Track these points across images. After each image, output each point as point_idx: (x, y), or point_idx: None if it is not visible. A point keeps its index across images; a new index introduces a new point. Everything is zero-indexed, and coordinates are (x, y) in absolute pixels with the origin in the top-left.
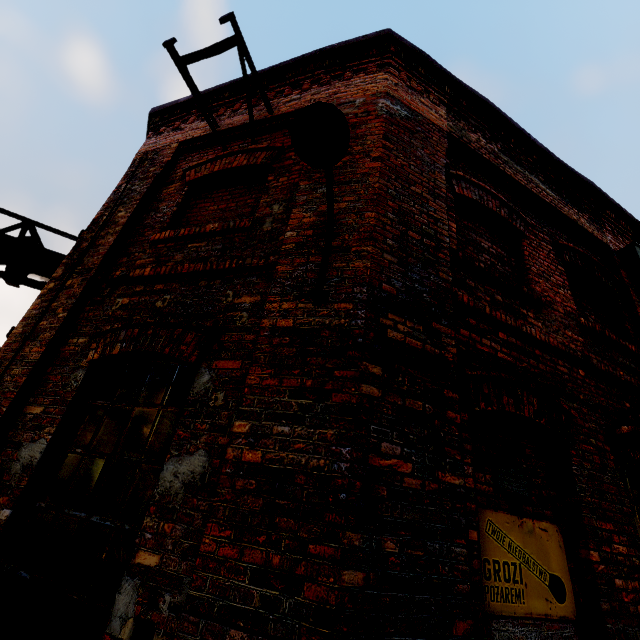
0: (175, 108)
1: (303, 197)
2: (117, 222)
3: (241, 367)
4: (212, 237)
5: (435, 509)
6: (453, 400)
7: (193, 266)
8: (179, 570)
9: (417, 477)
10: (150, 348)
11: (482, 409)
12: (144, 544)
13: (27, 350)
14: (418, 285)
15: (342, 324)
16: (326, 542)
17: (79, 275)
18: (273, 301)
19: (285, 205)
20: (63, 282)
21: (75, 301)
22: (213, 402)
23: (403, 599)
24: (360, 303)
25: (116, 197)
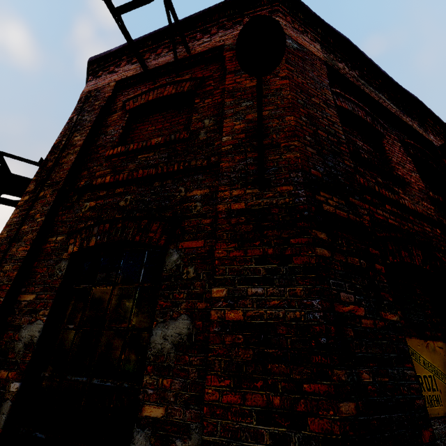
0: (108, 56)
1: (230, 110)
2: (75, 144)
3: (204, 245)
4: (157, 148)
5: (387, 342)
6: (376, 255)
7: (146, 171)
8: (184, 418)
9: (369, 318)
10: (122, 238)
11: (391, 261)
12: (148, 399)
13: (14, 250)
14: (333, 170)
15: (287, 202)
16: (318, 380)
17: (49, 187)
18: (224, 190)
19: (214, 119)
20: (36, 194)
21: (50, 207)
22: (185, 275)
23: (385, 420)
24: (298, 185)
25: (70, 126)
